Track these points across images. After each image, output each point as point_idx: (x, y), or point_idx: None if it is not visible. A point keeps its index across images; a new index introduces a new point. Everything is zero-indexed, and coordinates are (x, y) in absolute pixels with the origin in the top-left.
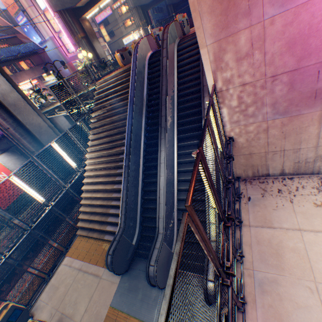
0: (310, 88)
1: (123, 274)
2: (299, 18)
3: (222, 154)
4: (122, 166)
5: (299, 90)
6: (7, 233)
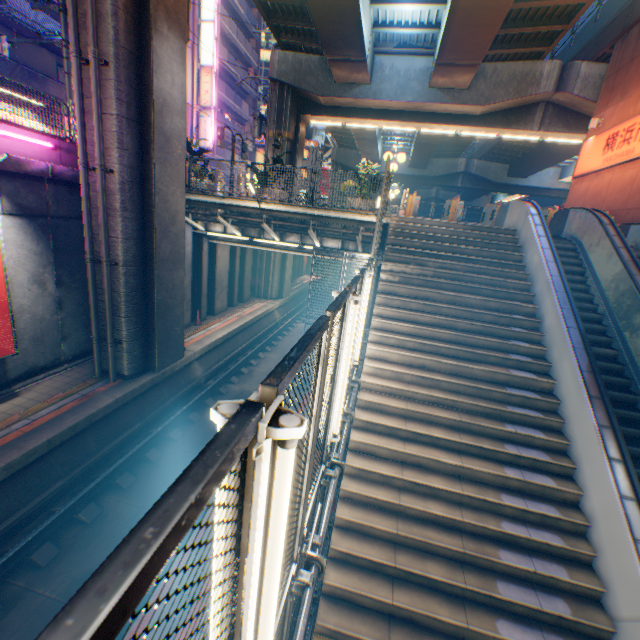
0: None
1: None
2: None
3: None
4: (513, 417)
5: None
6: None
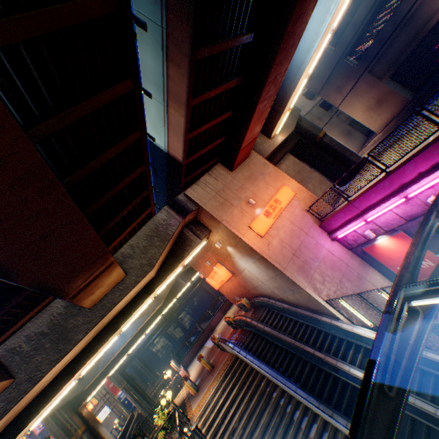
0: (354, 276)
1: None
2: (325, 261)
3: (375, 327)
4: None
5: (352, 279)
6: None
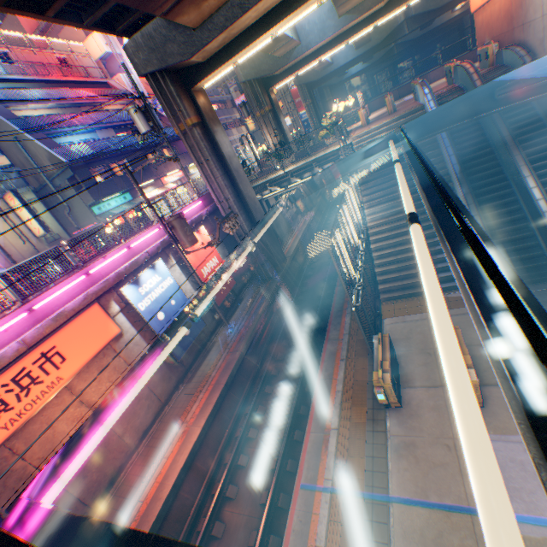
0: None
1: None
2: None
3: None
4: None
5: None
6: (225, 338)
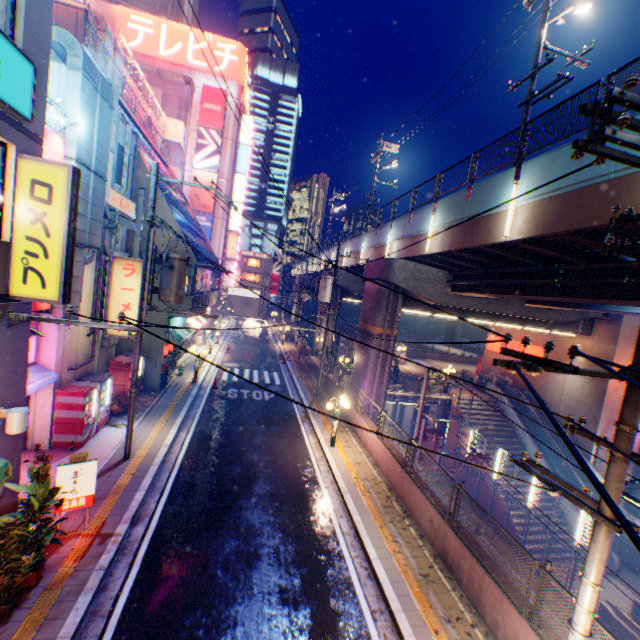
0: None
1: (612, 576)
2: None
3: None
4: None
5: None
6: None
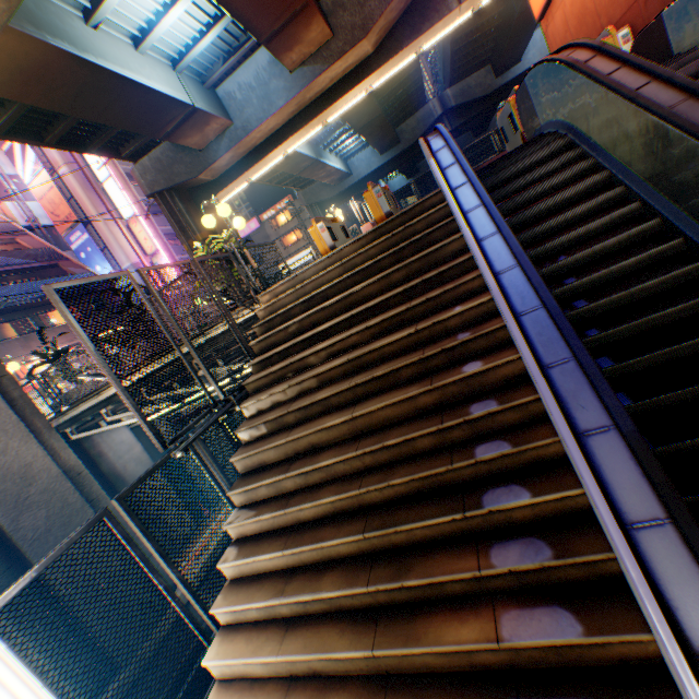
0: None
1: None
2: None
3: None
4: None
5: None
6: None
